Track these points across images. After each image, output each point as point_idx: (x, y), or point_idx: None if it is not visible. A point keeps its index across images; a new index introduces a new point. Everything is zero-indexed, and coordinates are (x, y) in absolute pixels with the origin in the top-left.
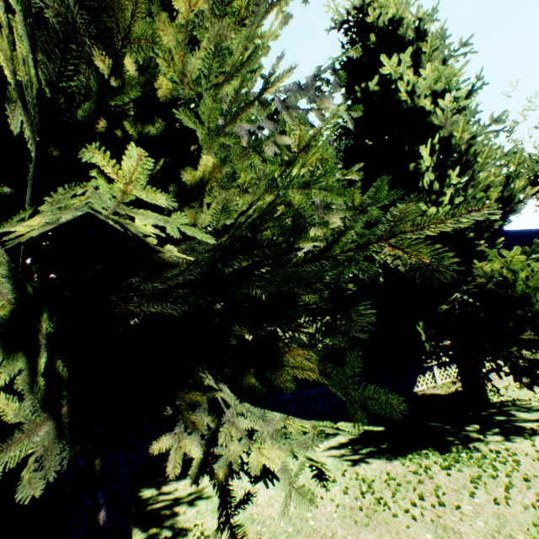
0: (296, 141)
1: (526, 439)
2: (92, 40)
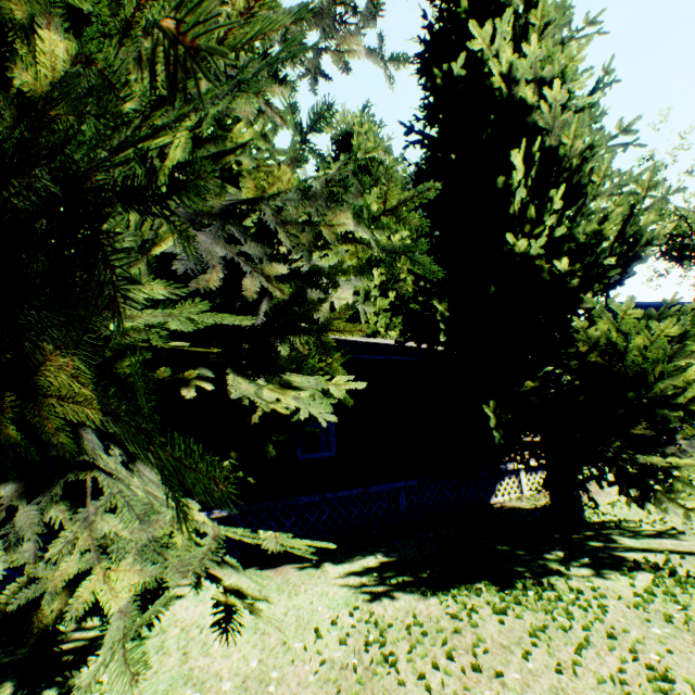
0: None
1: (625, 575)
2: None
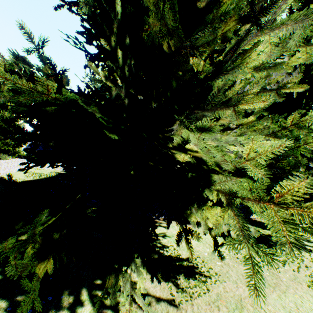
0: (290, 120)
1: (307, 252)
2: (231, 62)
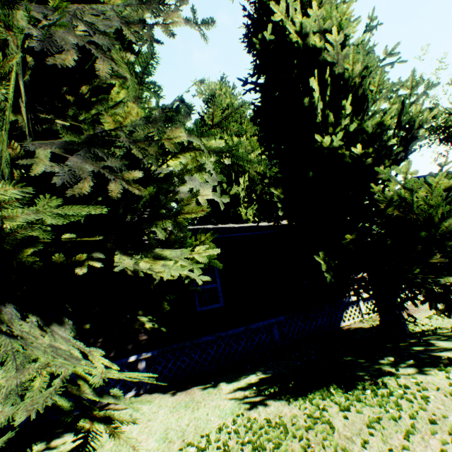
0: None
1: (442, 370)
2: None
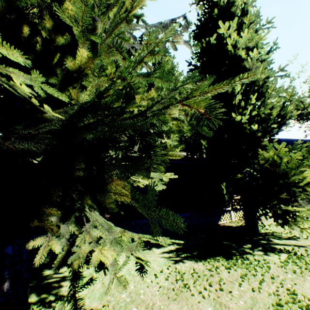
0: None
1: (276, 254)
2: None
